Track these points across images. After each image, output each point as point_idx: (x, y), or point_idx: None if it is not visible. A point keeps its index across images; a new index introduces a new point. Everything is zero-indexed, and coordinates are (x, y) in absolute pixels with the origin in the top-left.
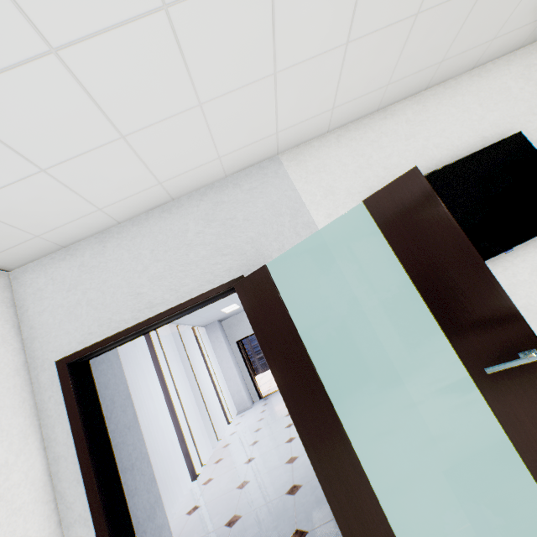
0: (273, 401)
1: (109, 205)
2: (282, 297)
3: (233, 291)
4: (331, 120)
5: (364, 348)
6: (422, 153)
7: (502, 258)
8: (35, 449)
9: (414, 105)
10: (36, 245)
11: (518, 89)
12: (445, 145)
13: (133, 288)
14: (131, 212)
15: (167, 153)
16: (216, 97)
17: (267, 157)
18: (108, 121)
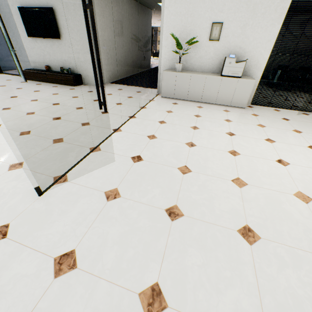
0: None
1: None
2: None
3: None
4: None
5: (20, 43)
6: None
7: (46, 39)
8: None
9: None
10: None
11: None
12: None
13: None
14: None
15: None
16: None
17: None
18: None
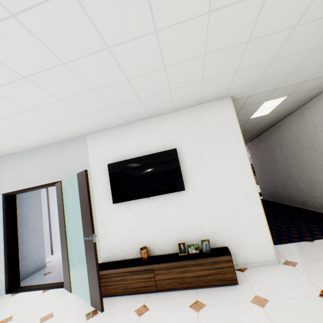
0: None
1: (20, 147)
2: (63, 194)
3: None
4: (104, 127)
5: None
6: (138, 147)
7: (149, 199)
8: None
9: (144, 123)
10: (0, 154)
11: (190, 125)
12: (148, 146)
13: (28, 175)
14: (31, 148)
15: (32, 137)
16: (39, 127)
17: (81, 135)
18: (3, 134)
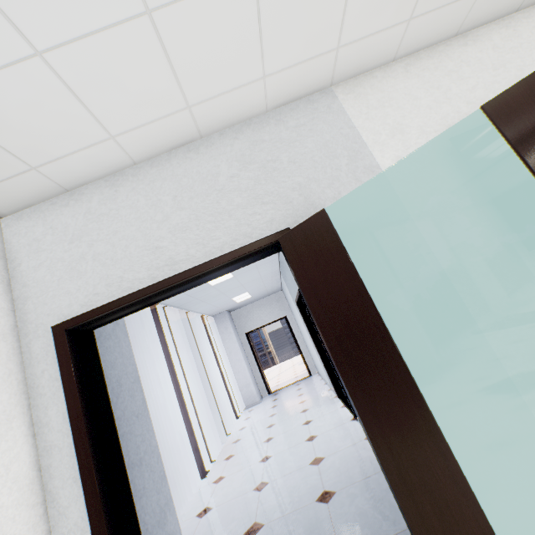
0: (283, 396)
1: (124, 133)
2: (346, 250)
3: (273, 251)
4: (402, 40)
5: (449, 323)
6: None
7: None
8: (21, 435)
9: (501, 29)
10: (32, 182)
11: None
12: None
13: (150, 241)
14: (150, 149)
15: (202, 57)
16: None
17: (318, 88)
18: None
